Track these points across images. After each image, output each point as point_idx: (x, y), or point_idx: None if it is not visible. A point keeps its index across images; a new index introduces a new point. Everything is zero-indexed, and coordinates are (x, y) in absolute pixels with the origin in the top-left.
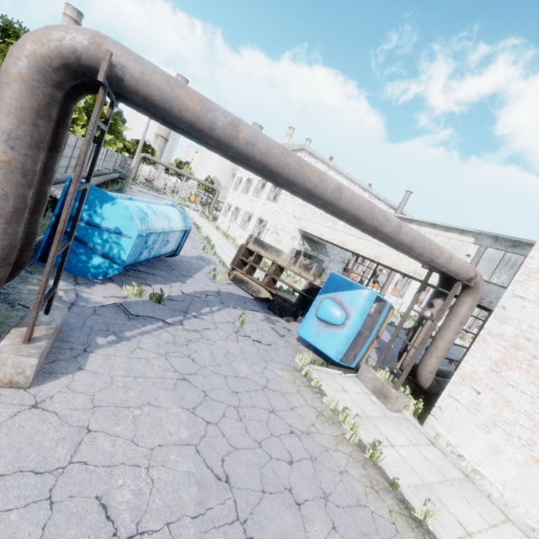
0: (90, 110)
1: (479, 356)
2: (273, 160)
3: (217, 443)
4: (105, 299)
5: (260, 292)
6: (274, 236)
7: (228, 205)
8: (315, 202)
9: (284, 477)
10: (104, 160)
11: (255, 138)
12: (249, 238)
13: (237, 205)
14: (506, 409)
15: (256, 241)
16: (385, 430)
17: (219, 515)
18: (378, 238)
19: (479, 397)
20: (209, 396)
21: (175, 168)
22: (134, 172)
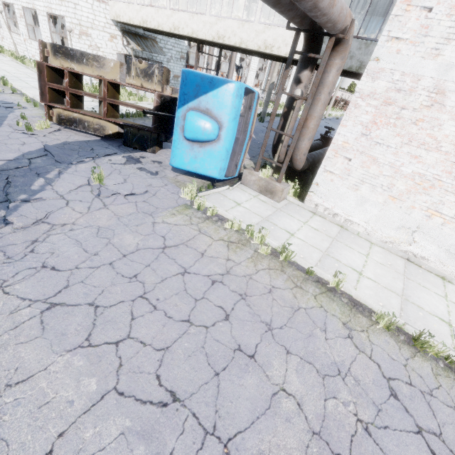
0: None
1: (351, 124)
2: None
3: (141, 361)
4: None
5: (104, 128)
6: (86, 40)
7: None
8: None
9: (228, 339)
10: None
11: None
12: (43, 48)
13: None
14: (373, 166)
15: (56, 50)
16: (282, 224)
17: (185, 451)
18: None
19: (350, 163)
20: (101, 305)
21: None
22: None
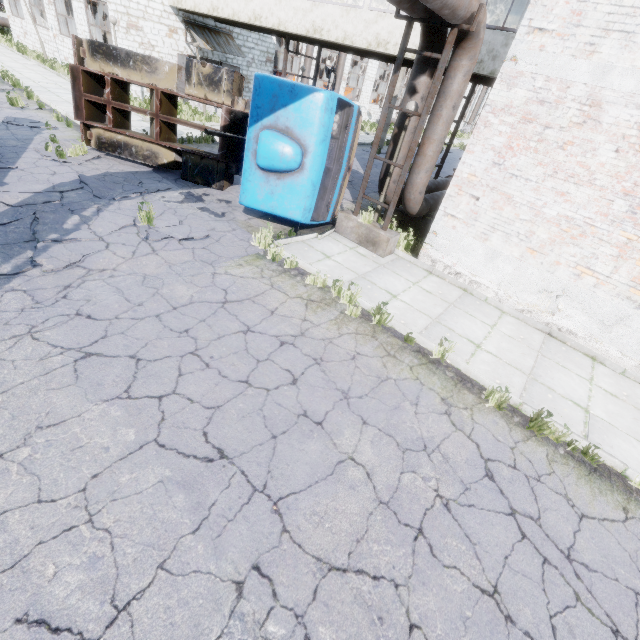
0: None
1: (479, 150)
2: None
3: (187, 417)
4: None
5: (157, 156)
6: (135, 35)
7: None
8: None
9: (292, 404)
10: None
11: None
12: (78, 47)
13: None
14: (507, 208)
15: (94, 49)
16: (383, 283)
17: (229, 504)
18: None
19: (478, 203)
20: (144, 359)
21: None
22: None
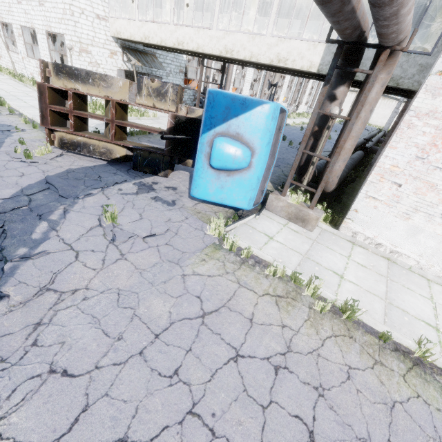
0: None
1: (402, 146)
2: None
3: None
4: None
5: (112, 152)
6: (86, 57)
7: None
8: None
9: None
10: None
11: None
12: (44, 68)
13: None
14: (430, 193)
15: (58, 70)
16: (325, 262)
17: None
18: None
19: (400, 189)
20: (138, 440)
21: None
22: None
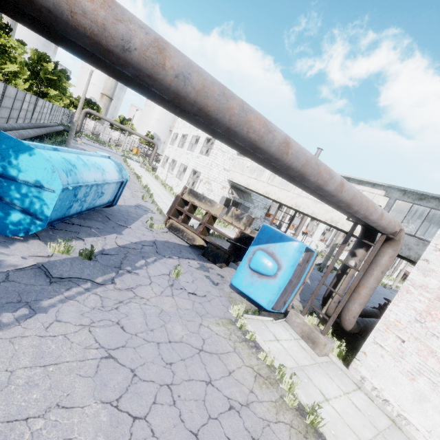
0: (34, 66)
1: (403, 306)
2: (211, 101)
3: None
4: (23, 260)
5: (195, 240)
6: (207, 185)
7: (166, 158)
8: (255, 156)
9: None
10: (50, 114)
11: (188, 69)
12: (184, 189)
13: (173, 157)
14: (431, 359)
15: (191, 192)
16: (318, 381)
17: None
18: (314, 194)
19: (404, 345)
20: (138, 375)
21: (117, 123)
22: (78, 125)
